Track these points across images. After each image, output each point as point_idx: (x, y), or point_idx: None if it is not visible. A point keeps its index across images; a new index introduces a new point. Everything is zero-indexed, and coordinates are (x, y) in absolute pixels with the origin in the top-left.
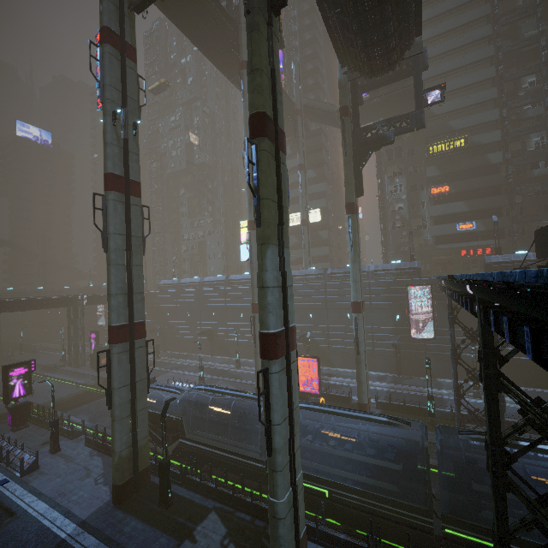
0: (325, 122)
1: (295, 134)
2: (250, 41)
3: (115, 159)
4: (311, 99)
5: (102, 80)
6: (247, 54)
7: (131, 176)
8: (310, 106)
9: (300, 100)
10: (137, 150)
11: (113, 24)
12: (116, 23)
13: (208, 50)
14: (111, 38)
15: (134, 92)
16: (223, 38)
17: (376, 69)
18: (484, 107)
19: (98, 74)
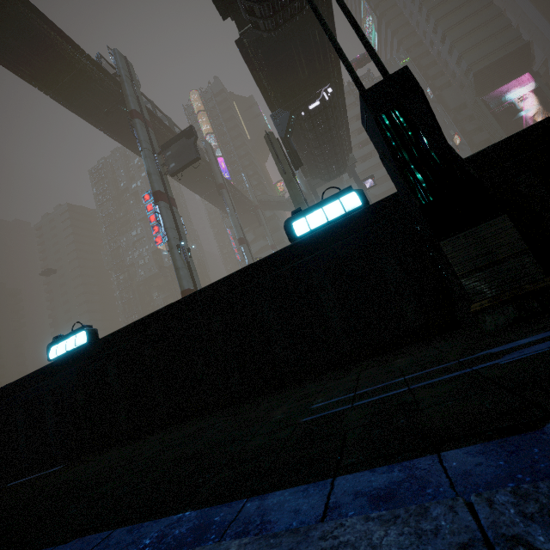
0: (278, 209)
1: (260, 223)
2: (290, 188)
3: (187, 278)
4: (263, 196)
5: (164, 225)
6: (290, 195)
7: (197, 287)
8: (265, 201)
9: (255, 198)
10: (194, 267)
11: (161, 187)
12: (161, 186)
13: (186, 181)
14: (162, 196)
15: (182, 228)
16: (197, 171)
17: (332, 177)
18: (389, 177)
19: (151, 221)
